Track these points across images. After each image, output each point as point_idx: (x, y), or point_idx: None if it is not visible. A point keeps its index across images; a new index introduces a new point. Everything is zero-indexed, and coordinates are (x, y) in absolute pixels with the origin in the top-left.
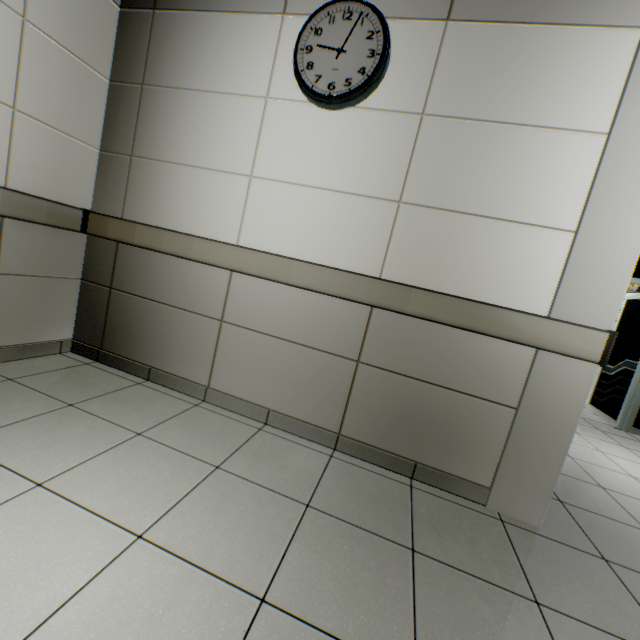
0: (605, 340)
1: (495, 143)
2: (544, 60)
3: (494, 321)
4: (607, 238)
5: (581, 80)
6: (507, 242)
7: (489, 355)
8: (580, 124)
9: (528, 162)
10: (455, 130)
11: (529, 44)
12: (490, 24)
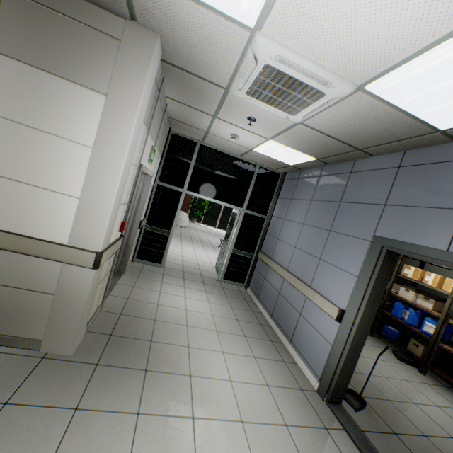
0: (95, 257)
1: (30, 139)
2: (57, 97)
3: (34, 247)
4: (95, 204)
5: (78, 115)
6: (43, 200)
7: (37, 266)
8: (79, 139)
9: (52, 155)
10: (2, 125)
11: (47, 84)
12: (21, 63)
